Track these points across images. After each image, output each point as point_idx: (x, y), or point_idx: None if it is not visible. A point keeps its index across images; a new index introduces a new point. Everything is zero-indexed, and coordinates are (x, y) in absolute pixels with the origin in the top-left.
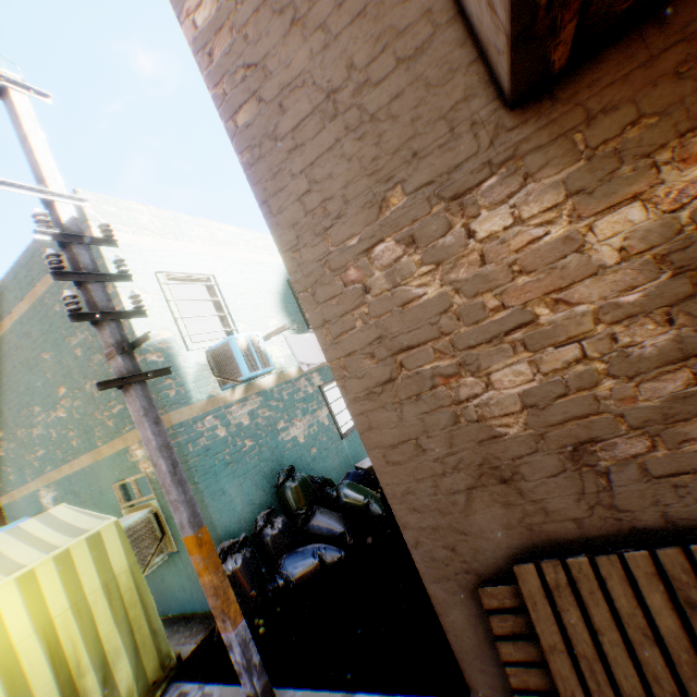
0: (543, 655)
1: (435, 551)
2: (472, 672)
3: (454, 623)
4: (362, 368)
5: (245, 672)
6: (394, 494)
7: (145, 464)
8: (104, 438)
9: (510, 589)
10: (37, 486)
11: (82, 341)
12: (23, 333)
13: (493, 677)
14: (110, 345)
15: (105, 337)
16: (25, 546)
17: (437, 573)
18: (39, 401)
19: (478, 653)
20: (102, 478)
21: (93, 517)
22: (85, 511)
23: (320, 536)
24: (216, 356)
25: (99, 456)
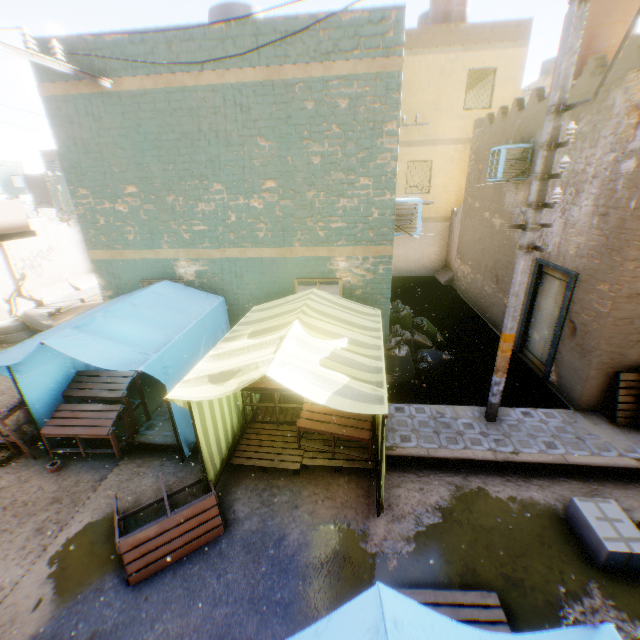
0: (632, 393)
1: (603, 360)
2: (582, 401)
3: (589, 385)
4: (633, 285)
5: (499, 394)
6: (604, 337)
7: (343, 274)
8: (304, 241)
9: (630, 375)
10: (173, 254)
11: (325, 152)
12: (232, 102)
13: (589, 403)
14: (536, 224)
15: (535, 217)
16: (347, 314)
17: (597, 367)
18: (223, 179)
19: (590, 395)
20: (282, 271)
21: (359, 305)
22: (345, 299)
23: (419, 346)
24: (399, 208)
25: (289, 254)
